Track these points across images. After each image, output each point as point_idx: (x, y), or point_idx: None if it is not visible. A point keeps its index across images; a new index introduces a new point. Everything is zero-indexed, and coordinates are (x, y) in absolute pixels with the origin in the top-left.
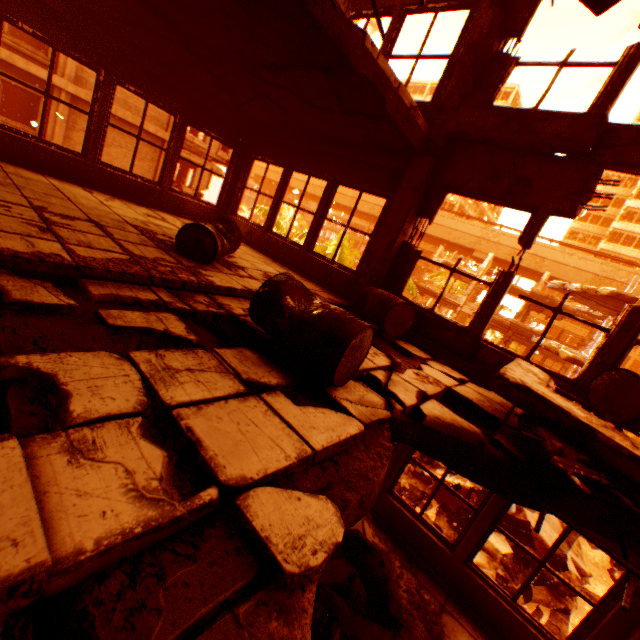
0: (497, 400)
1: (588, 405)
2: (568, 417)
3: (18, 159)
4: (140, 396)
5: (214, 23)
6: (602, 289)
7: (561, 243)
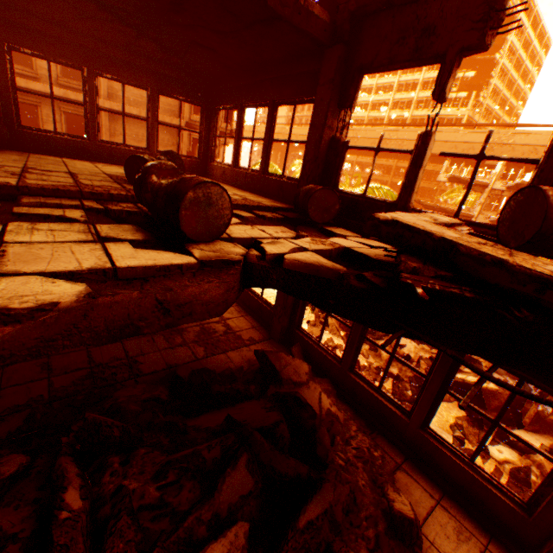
0: None
1: (497, 239)
2: (431, 238)
3: (45, 150)
4: None
5: None
6: None
7: None
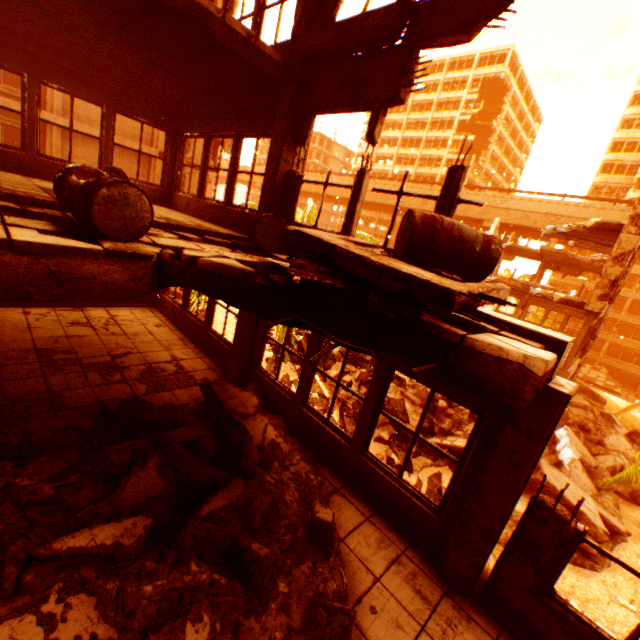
0: None
1: (394, 256)
2: (321, 243)
3: None
4: None
5: None
6: (588, 222)
7: (575, 197)
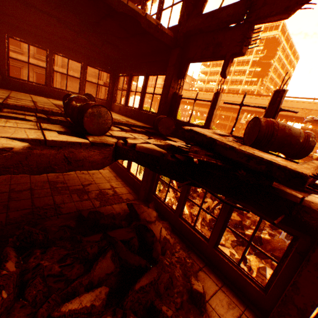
0: None
1: (243, 142)
2: (206, 137)
3: (21, 90)
4: None
5: (68, 12)
6: None
7: None
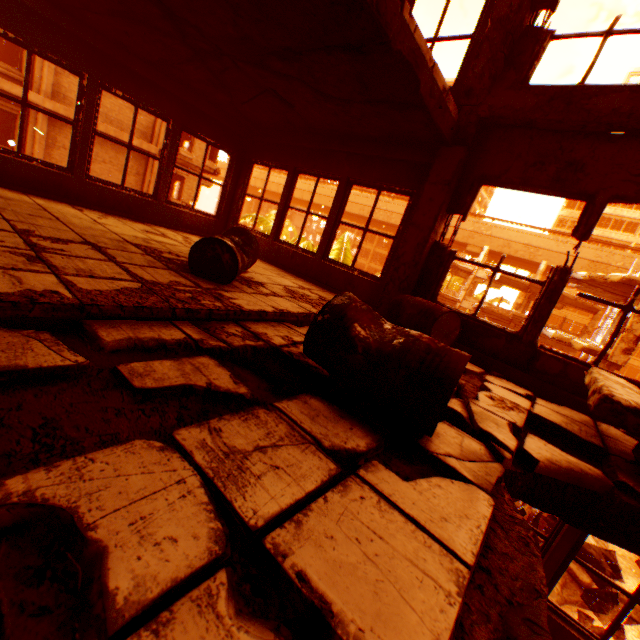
0: (577, 418)
1: None
2: None
3: None
4: (210, 521)
5: (217, 4)
6: (612, 276)
7: (554, 231)
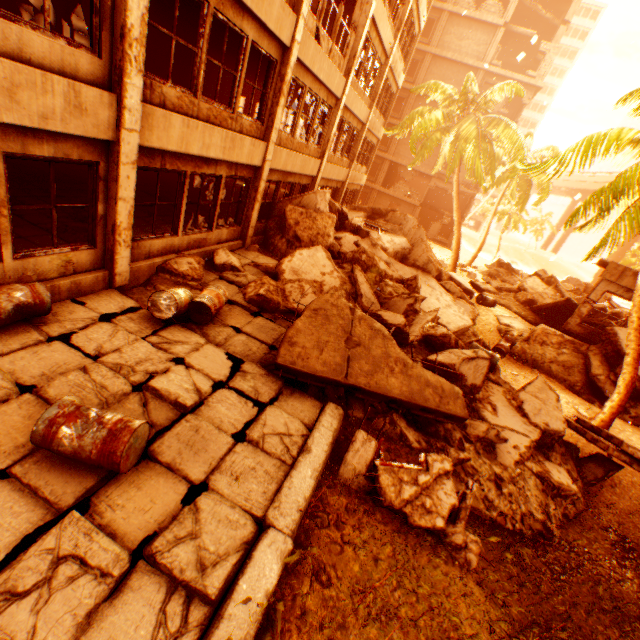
0: None
1: None
2: None
3: None
4: None
5: None
6: None
7: None
